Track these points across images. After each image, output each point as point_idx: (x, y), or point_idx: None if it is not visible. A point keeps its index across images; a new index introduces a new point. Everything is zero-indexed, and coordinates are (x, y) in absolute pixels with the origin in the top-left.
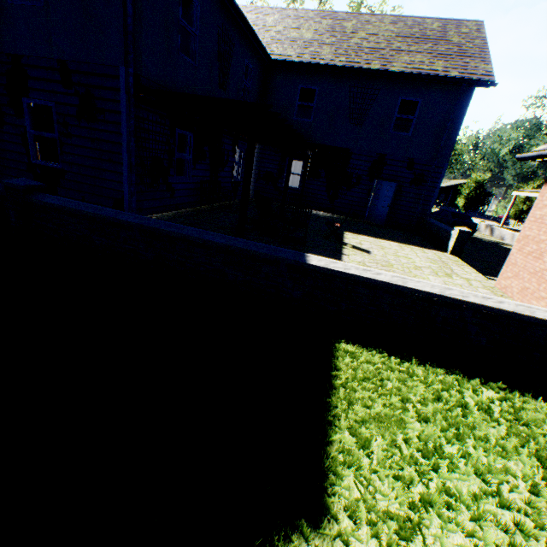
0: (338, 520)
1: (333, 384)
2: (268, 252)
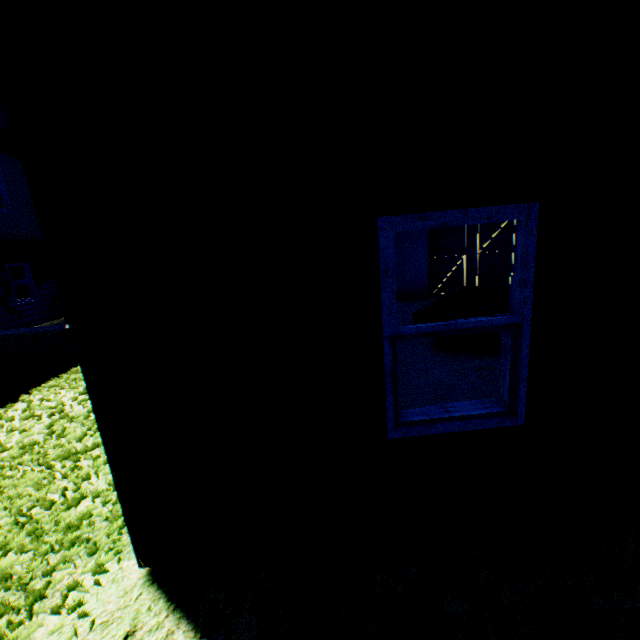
0: (18, 404)
1: (60, 376)
2: (44, 330)
